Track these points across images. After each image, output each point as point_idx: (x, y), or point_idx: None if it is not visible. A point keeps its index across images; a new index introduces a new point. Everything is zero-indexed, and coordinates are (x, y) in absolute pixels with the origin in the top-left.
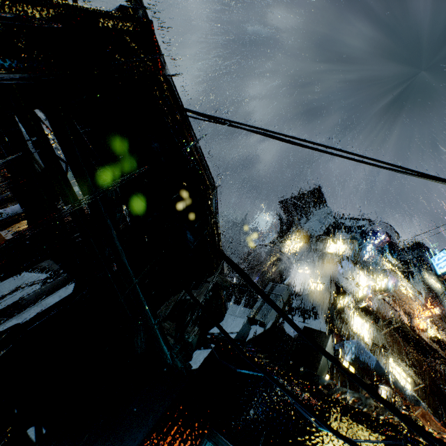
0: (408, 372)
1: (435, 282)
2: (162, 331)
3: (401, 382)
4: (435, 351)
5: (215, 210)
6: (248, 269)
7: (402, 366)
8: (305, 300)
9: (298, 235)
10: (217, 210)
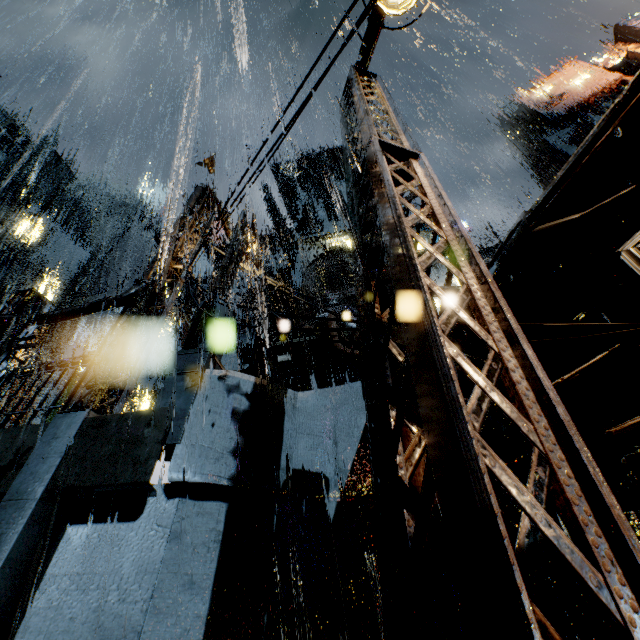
0: None
1: None
2: None
3: None
4: None
5: None
6: None
7: None
8: None
9: (340, 226)
10: None
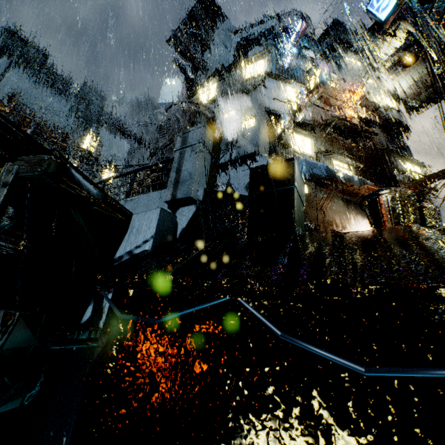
0: (349, 163)
1: (356, 62)
2: None
3: (349, 174)
4: (368, 131)
5: None
6: (168, 144)
7: (344, 160)
8: (242, 145)
9: (208, 75)
10: None
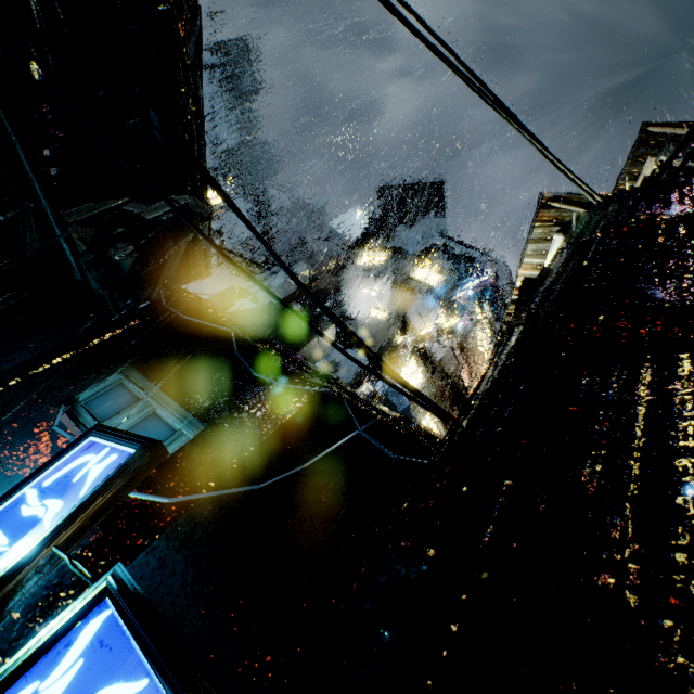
0: (439, 428)
1: None
2: (58, 216)
3: None
4: None
5: (196, 67)
6: None
7: (436, 422)
8: (356, 326)
9: (386, 245)
10: (199, 69)
